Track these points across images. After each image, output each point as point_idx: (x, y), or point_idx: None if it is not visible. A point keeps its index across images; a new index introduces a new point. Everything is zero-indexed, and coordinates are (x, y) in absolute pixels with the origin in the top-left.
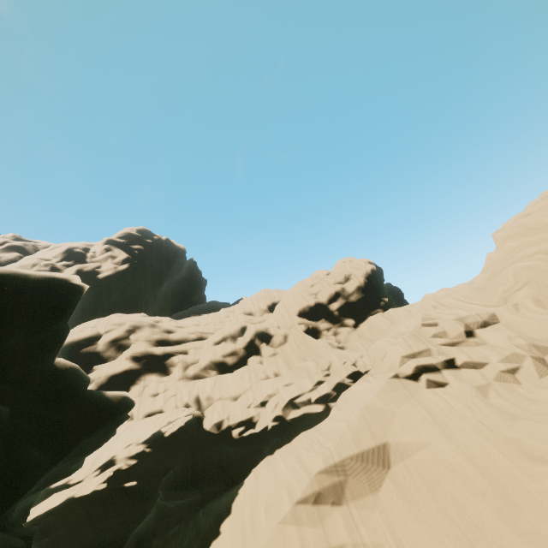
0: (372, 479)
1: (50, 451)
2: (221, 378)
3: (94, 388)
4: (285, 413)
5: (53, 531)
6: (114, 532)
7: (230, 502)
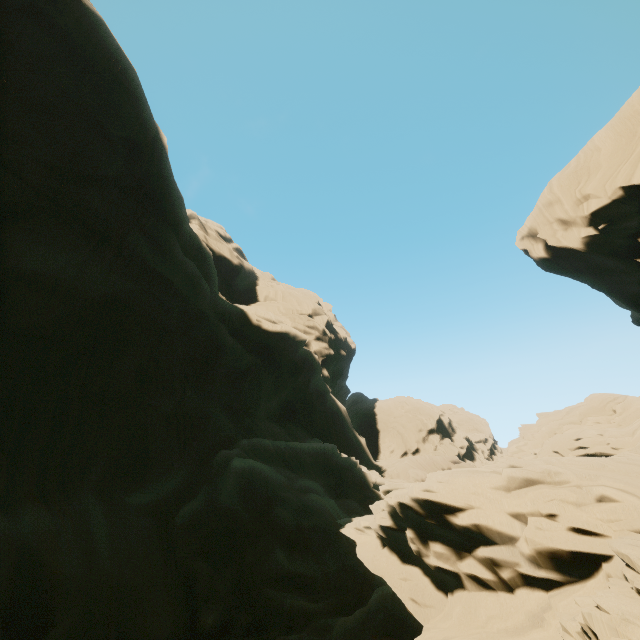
0: None
1: None
2: None
3: (465, 451)
4: None
5: None
6: None
7: None
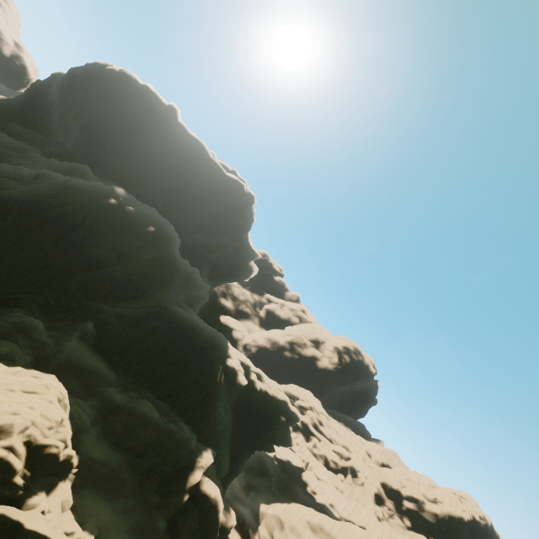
0: (326, 538)
1: (282, 441)
2: (321, 466)
3: None
4: (327, 501)
5: (256, 451)
6: (262, 469)
7: (291, 502)
